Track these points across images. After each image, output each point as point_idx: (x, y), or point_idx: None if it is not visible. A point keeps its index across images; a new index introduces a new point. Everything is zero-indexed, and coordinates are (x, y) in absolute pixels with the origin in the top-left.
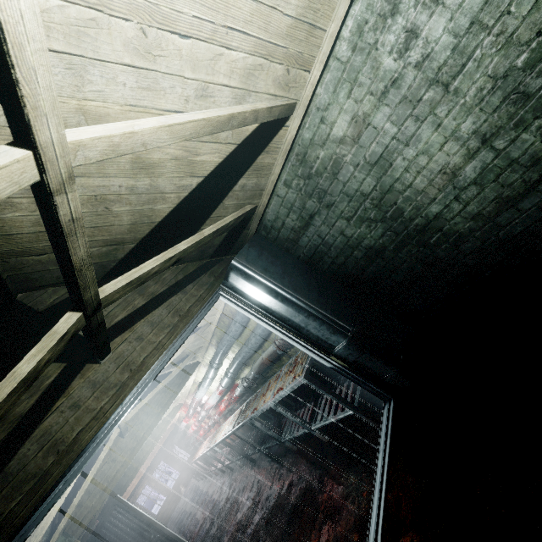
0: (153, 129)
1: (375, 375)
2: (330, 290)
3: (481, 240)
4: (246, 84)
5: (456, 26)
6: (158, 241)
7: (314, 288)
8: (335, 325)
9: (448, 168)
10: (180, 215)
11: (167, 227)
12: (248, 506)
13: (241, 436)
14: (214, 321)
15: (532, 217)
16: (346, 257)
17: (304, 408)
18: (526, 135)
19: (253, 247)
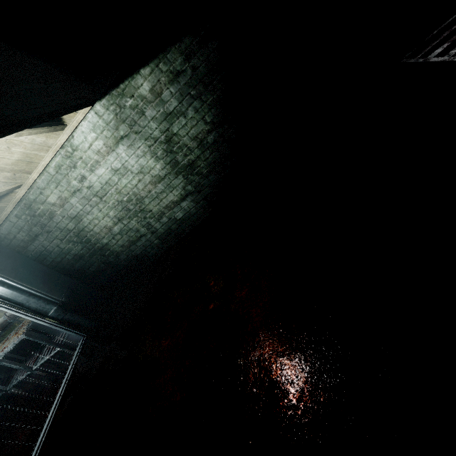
0: None
1: (76, 324)
2: (50, 277)
3: (127, 255)
4: None
5: (101, 181)
6: None
7: (37, 277)
8: (49, 299)
9: (108, 226)
10: None
11: None
12: None
13: None
14: None
15: (142, 248)
16: (62, 258)
17: (32, 358)
18: (133, 221)
19: None
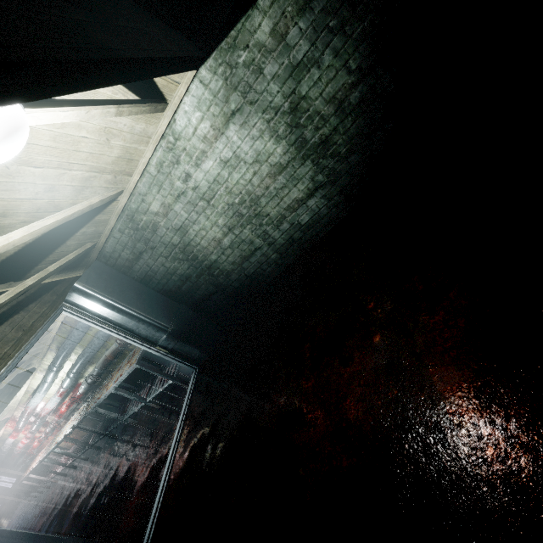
0: (21, 238)
1: (187, 355)
2: (157, 302)
3: (238, 275)
4: (84, 184)
5: (208, 179)
6: (1, 272)
7: (145, 301)
8: (159, 326)
9: (216, 238)
10: (25, 254)
11: (11, 262)
12: (93, 484)
13: (86, 427)
14: (55, 328)
15: (256, 266)
16: (168, 280)
17: (144, 389)
18: (246, 230)
19: (94, 272)
